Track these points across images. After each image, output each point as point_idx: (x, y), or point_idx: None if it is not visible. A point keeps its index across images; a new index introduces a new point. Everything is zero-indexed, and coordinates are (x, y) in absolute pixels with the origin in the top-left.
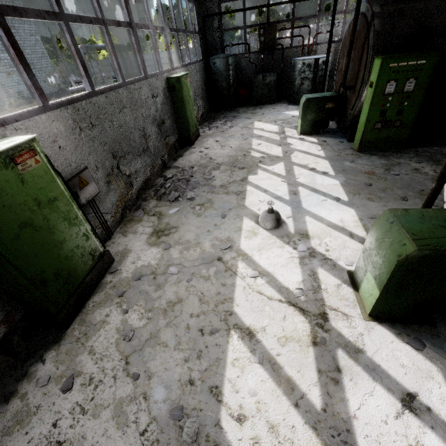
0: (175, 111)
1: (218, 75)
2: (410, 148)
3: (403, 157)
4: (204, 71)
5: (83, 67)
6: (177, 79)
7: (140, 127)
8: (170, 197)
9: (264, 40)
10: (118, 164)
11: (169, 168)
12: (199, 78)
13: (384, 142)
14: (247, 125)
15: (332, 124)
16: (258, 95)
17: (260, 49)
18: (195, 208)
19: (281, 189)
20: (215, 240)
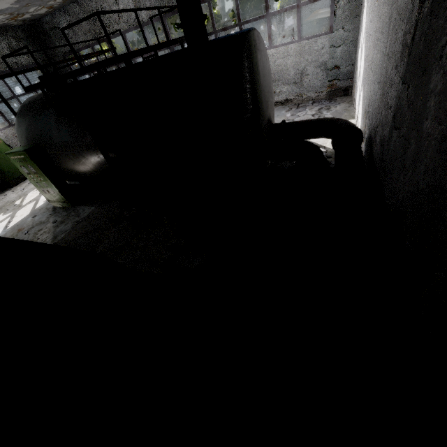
0: None
1: None
2: (77, 206)
3: (59, 215)
4: None
5: None
6: None
7: None
8: None
9: None
10: None
11: None
12: None
13: (59, 201)
14: None
15: None
16: None
17: None
18: None
19: None
20: None
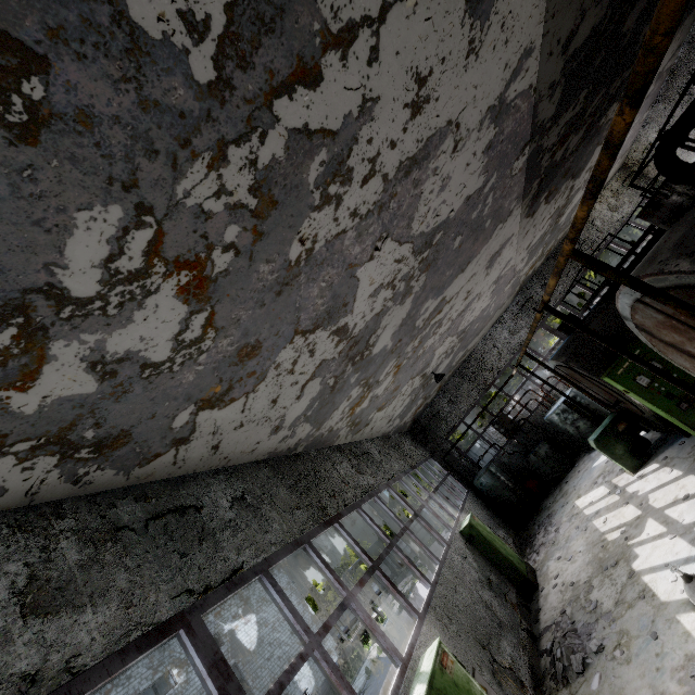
0: (490, 559)
1: (493, 490)
2: None
3: None
4: (477, 498)
5: (417, 570)
6: (468, 526)
7: (478, 599)
8: (575, 667)
9: (504, 429)
10: (491, 654)
11: (540, 636)
12: (479, 508)
13: None
14: (570, 513)
15: (652, 434)
16: (548, 473)
17: (509, 437)
18: (615, 656)
19: (679, 549)
20: (676, 673)
